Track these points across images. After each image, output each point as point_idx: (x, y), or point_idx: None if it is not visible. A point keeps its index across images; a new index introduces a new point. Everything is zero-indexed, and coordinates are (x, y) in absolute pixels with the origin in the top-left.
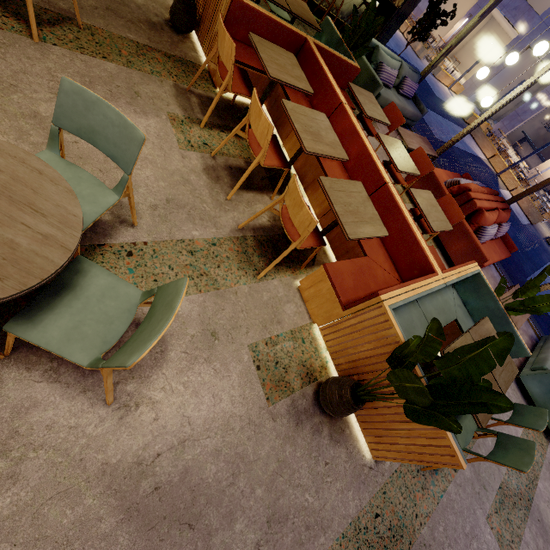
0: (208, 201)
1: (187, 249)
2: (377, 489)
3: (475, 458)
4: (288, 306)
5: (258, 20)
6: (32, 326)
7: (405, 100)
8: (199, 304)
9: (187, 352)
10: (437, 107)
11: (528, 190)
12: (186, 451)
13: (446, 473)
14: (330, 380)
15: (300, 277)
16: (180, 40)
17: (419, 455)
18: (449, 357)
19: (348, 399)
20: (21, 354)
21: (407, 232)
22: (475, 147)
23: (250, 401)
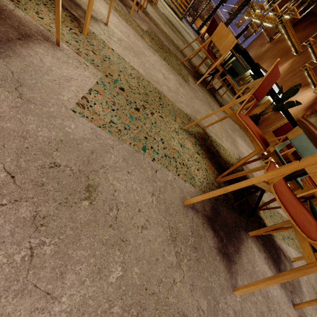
0: None
1: (282, 219)
2: None
3: None
4: None
5: None
6: None
7: None
8: None
9: (309, 293)
10: None
11: None
12: None
13: None
14: None
15: None
16: None
17: None
18: None
19: None
20: (254, 238)
21: None
22: None
23: None
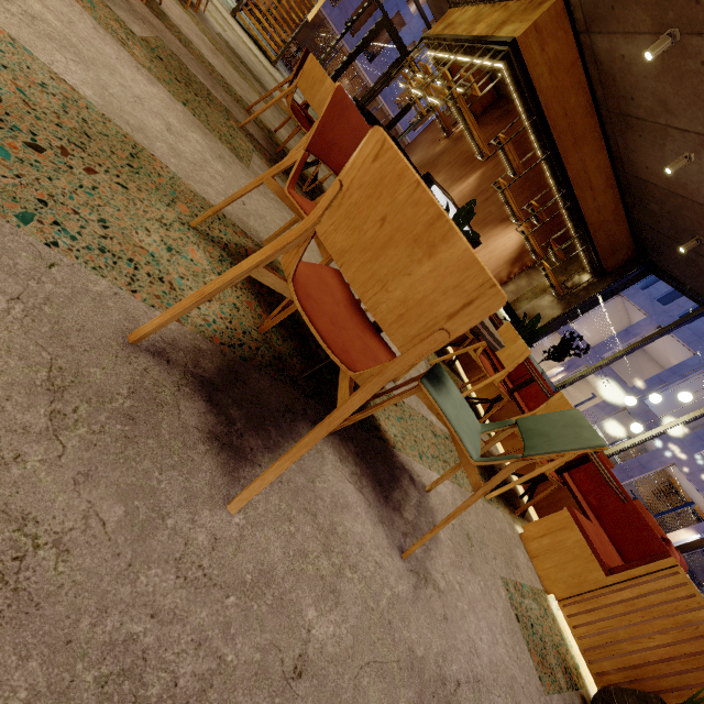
0: None
1: (431, 428)
2: None
3: None
4: (518, 551)
5: None
6: (437, 393)
7: None
8: (450, 492)
9: (453, 543)
10: None
11: (699, 541)
12: (484, 703)
13: None
14: (611, 687)
15: (517, 522)
16: None
17: None
18: None
19: None
20: (336, 440)
21: (634, 512)
22: None
23: (524, 668)
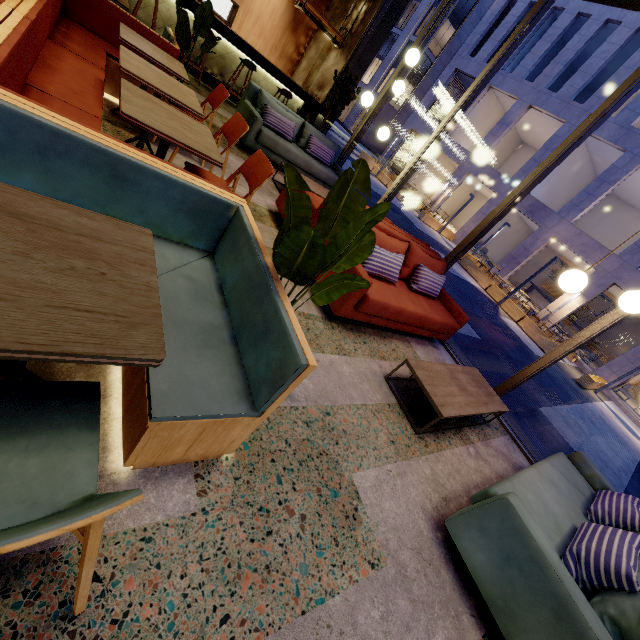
0: None
1: None
2: None
3: None
4: None
5: None
6: None
7: (315, 160)
8: None
9: None
10: (416, 233)
11: (465, 239)
12: None
13: None
14: None
15: None
16: None
17: None
18: None
19: None
20: None
21: None
22: (467, 276)
23: None
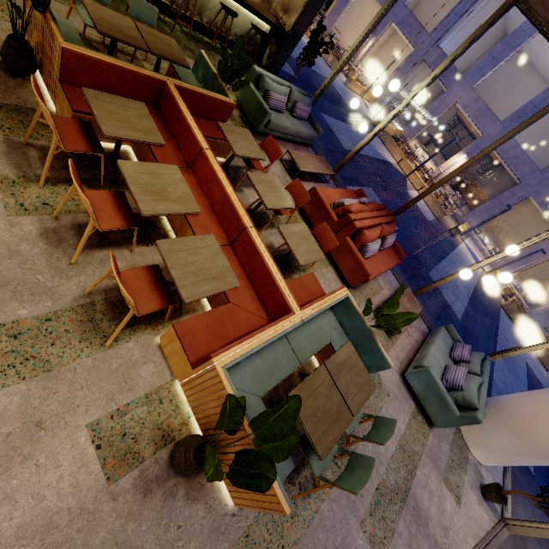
0: (44, 271)
1: (9, 333)
2: (239, 534)
3: (326, 484)
4: (144, 368)
5: (101, 68)
6: None
7: (299, 123)
8: (21, 395)
9: None
10: (348, 117)
11: (409, 203)
12: None
13: (320, 493)
14: (182, 441)
15: (163, 331)
16: (18, 85)
17: (261, 503)
18: (257, 421)
19: (191, 462)
20: None
21: (267, 274)
22: (386, 152)
23: (84, 488)
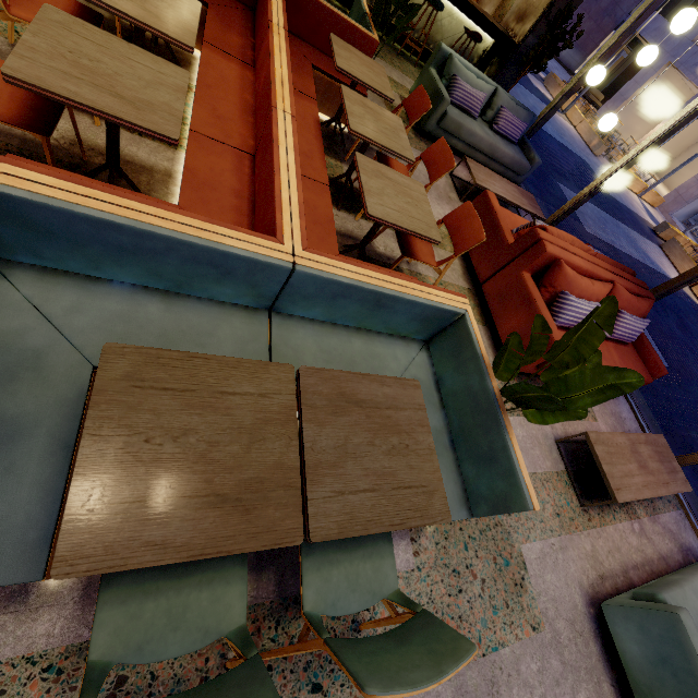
0: None
1: None
2: None
3: None
4: None
5: None
6: None
7: (501, 140)
8: None
9: None
10: (606, 205)
11: (690, 271)
12: None
13: None
14: None
15: None
16: None
17: None
18: None
19: None
20: None
21: (270, 176)
22: (668, 266)
23: None
